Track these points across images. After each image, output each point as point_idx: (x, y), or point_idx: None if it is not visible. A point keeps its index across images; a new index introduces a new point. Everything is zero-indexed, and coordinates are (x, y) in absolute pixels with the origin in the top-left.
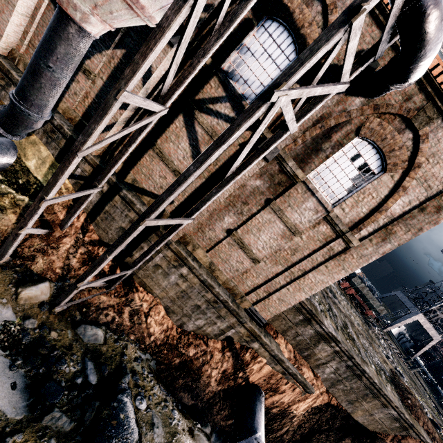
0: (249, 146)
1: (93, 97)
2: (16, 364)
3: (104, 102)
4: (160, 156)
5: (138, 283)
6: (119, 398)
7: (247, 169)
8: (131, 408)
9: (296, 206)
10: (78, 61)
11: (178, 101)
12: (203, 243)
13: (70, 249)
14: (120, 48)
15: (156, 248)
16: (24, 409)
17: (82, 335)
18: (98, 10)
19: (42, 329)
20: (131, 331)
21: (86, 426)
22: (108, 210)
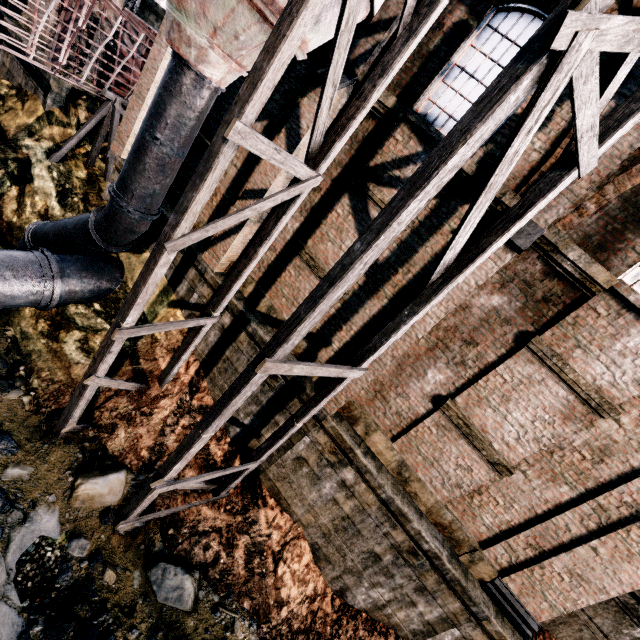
0: (484, 201)
1: (223, 193)
2: (31, 632)
3: (208, 150)
4: (312, 265)
5: (267, 489)
6: None
7: (476, 262)
8: None
9: (596, 347)
10: (195, 127)
11: (341, 176)
12: (384, 422)
13: (168, 418)
14: (260, 120)
15: (296, 425)
16: None
17: (156, 585)
18: (219, 36)
19: (94, 561)
20: (246, 589)
21: None
22: (229, 356)
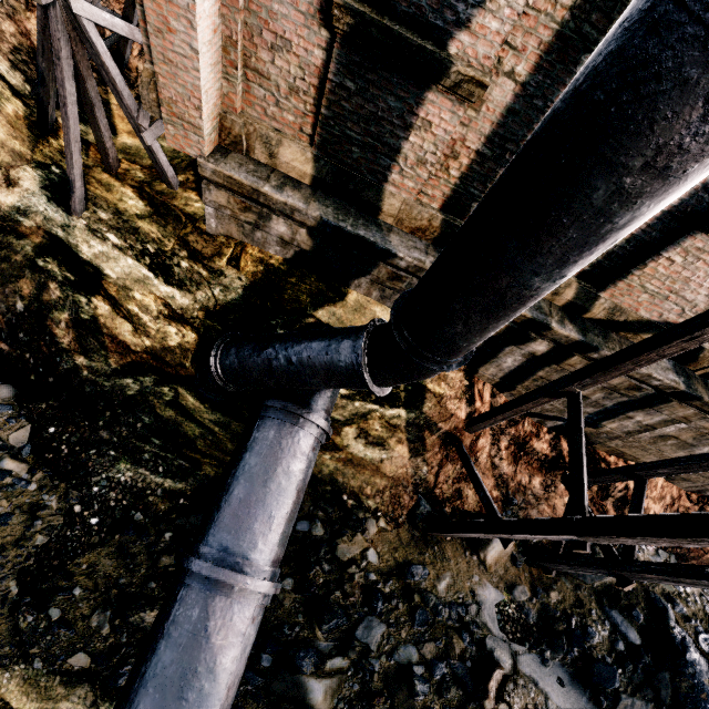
0: None
1: (476, 147)
2: (546, 657)
3: None
4: None
5: (603, 451)
6: (689, 659)
7: None
8: (707, 663)
9: None
10: None
11: None
12: None
13: (490, 451)
14: None
15: None
16: (588, 705)
17: (580, 576)
18: None
19: (537, 595)
20: None
21: (668, 705)
22: (543, 376)
